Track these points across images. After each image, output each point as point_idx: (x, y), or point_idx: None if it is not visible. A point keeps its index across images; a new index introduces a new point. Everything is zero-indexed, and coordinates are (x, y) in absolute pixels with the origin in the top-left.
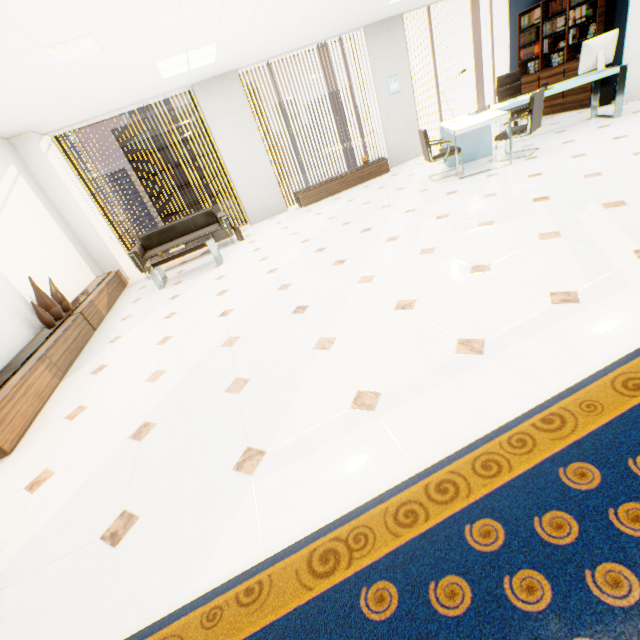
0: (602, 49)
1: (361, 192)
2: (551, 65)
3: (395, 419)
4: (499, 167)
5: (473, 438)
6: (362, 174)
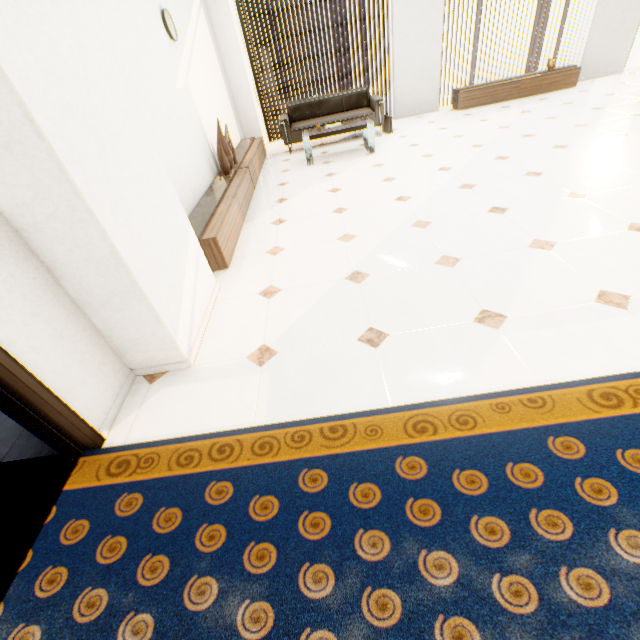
0: None
1: (538, 104)
2: None
3: None
4: None
5: None
6: (542, 82)
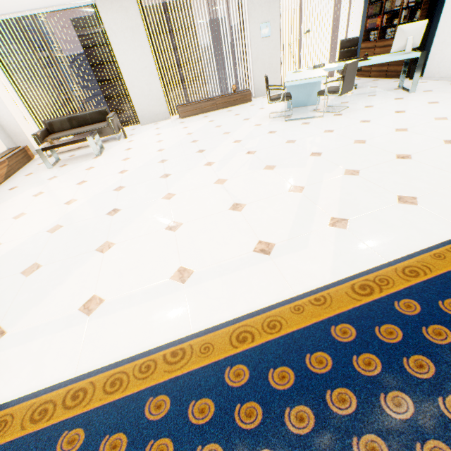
0: (412, 34)
1: (223, 115)
2: (385, 37)
3: (96, 326)
4: (314, 117)
5: (126, 356)
6: (230, 100)
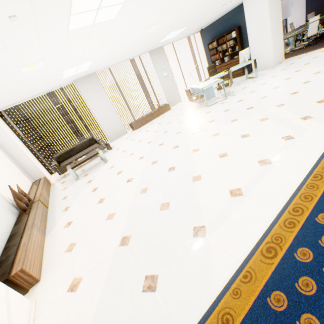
0: (245, 54)
1: (162, 119)
2: (224, 61)
3: (255, 195)
4: (222, 100)
5: (292, 191)
6: (159, 111)
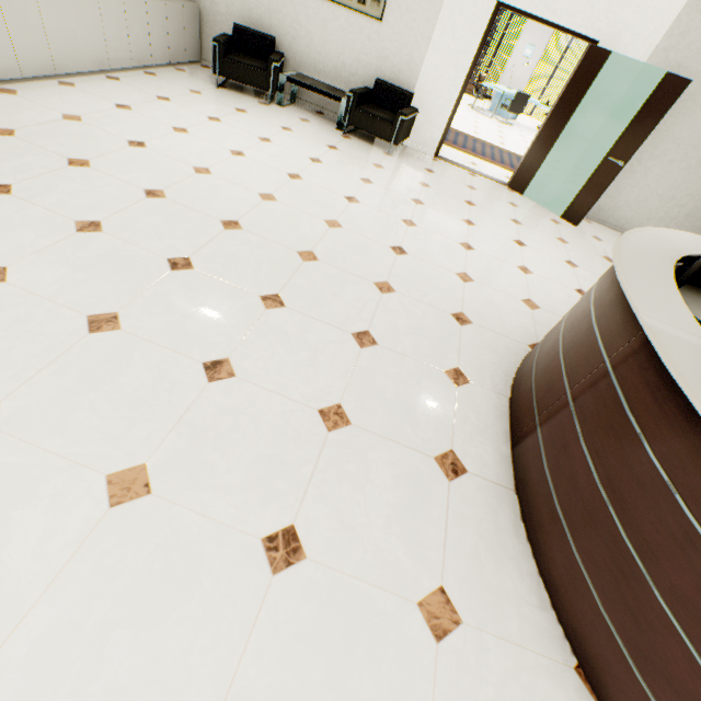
0: None
1: None
2: None
3: None
4: (486, 116)
5: None
6: (468, 87)
